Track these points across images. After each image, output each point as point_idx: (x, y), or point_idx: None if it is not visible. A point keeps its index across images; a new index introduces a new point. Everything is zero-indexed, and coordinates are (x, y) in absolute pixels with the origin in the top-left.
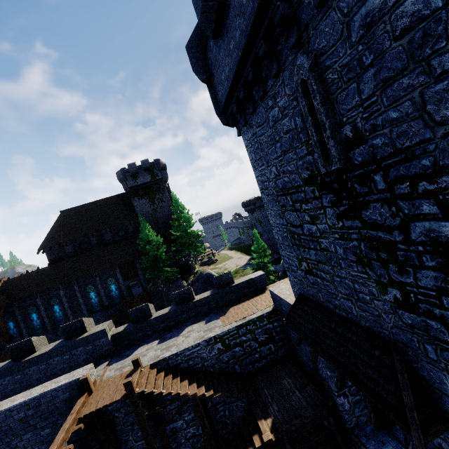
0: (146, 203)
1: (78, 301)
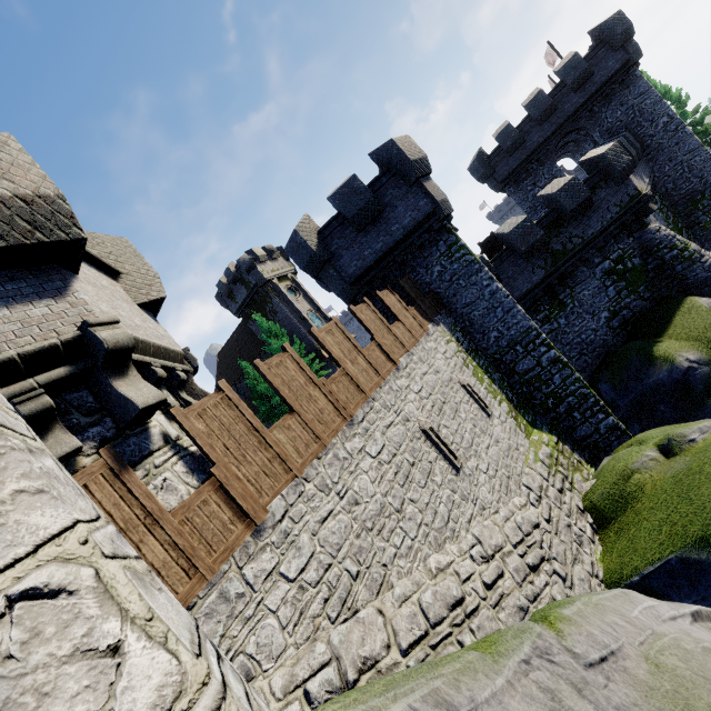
0: None
1: None
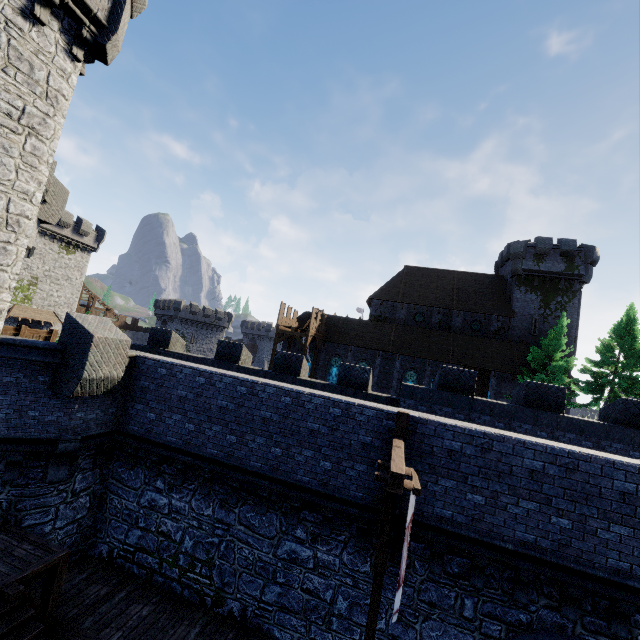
0: (536, 301)
1: (389, 383)
